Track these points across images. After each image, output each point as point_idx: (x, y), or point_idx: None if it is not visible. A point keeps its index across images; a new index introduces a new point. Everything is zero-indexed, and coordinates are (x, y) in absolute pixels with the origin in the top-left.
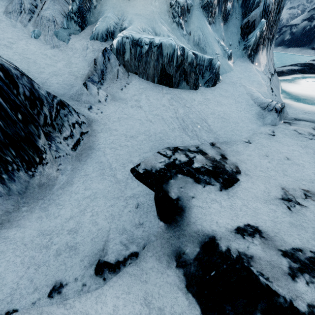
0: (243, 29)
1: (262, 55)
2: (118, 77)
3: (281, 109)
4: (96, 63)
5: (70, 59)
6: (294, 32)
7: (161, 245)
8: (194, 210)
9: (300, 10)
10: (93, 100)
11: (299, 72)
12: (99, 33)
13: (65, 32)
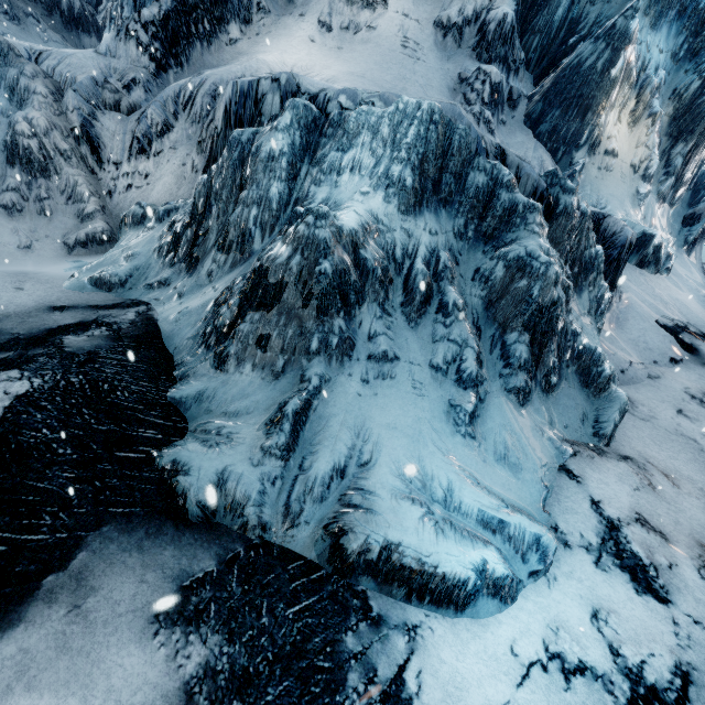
0: (686, 219)
1: (697, 250)
2: None
3: None
4: None
5: None
6: None
7: (693, 361)
8: (704, 351)
9: None
10: None
11: None
12: None
13: None
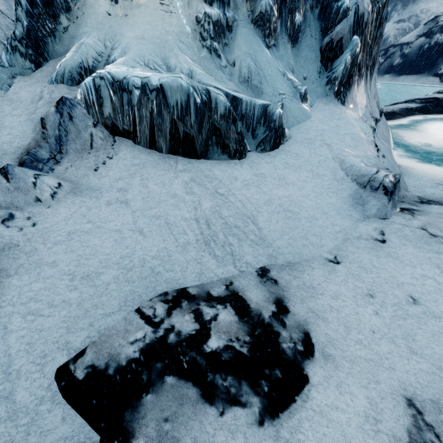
0: (324, 52)
1: (359, 91)
2: (94, 146)
3: (394, 185)
4: (45, 126)
5: (3, 120)
6: (407, 53)
7: None
8: None
9: (412, 23)
10: (22, 200)
11: (420, 111)
12: (65, 72)
13: (4, 73)
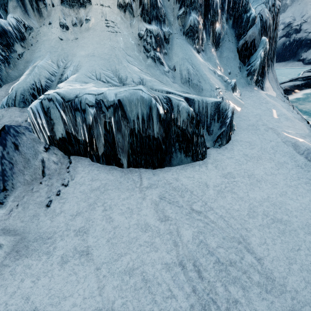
0: (241, 52)
1: (269, 78)
2: (46, 172)
3: None
4: None
5: None
6: None
7: None
8: None
9: None
10: None
11: (305, 86)
12: (17, 94)
13: None
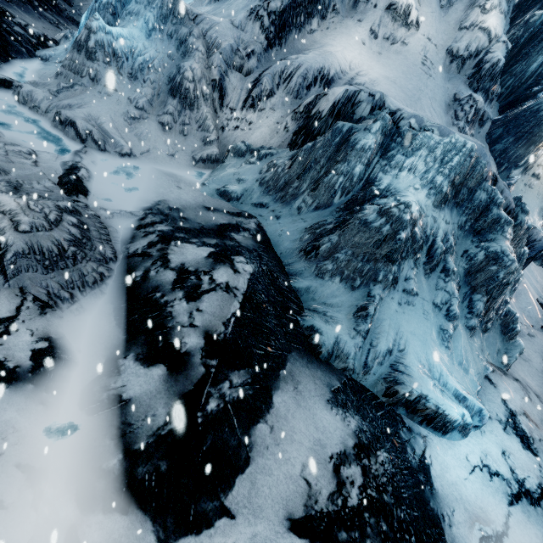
0: None
1: None
2: None
3: None
4: None
5: None
6: None
7: None
8: None
9: None
10: None
11: None
12: None
13: None
